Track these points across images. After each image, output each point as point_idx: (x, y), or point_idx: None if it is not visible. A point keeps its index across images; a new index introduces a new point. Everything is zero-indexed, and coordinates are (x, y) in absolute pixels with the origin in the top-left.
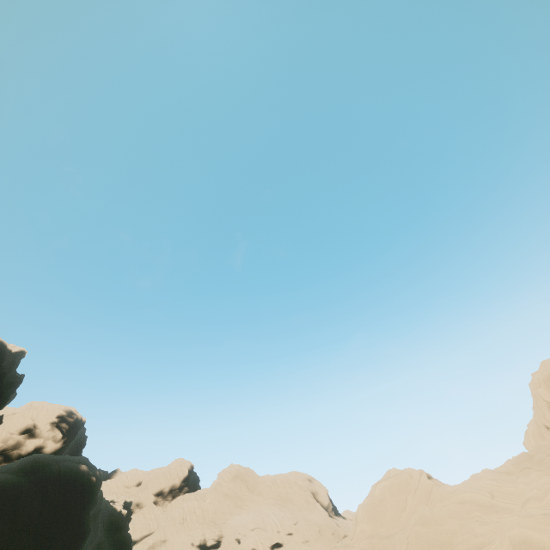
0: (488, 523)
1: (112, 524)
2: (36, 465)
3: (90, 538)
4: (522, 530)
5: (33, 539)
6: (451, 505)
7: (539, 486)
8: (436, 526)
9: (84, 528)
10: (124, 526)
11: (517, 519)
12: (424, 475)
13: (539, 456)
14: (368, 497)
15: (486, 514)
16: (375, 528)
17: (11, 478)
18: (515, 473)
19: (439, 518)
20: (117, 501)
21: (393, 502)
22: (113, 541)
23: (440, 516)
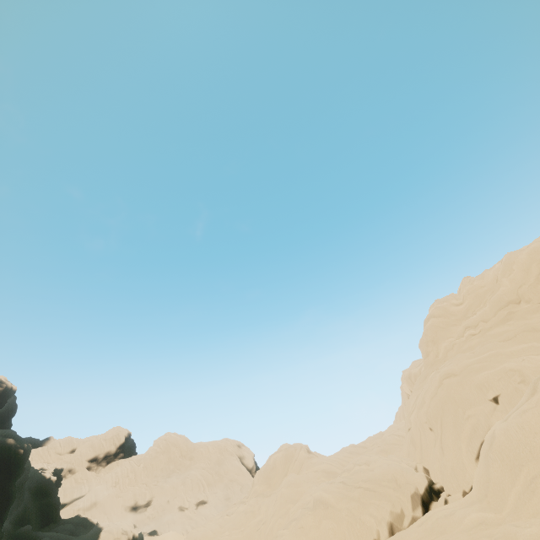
0: None
1: (40, 490)
2: None
3: (16, 504)
4: (321, 493)
5: None
6: (310, 473)
7: (355, 462)
8: (295, 488)
9: (9, 496)
10: (52, 491)
11: (324, 485)
12: (302, 450)
13: (385, 436)
14: (264, 465)
15: (329, 479)
16: (264, 489)
17: None
18: (367, 448)
19: (299, 482)
20: (47, 469)
21: (280, 469)
22: (41, 506)
23: (300, 481)
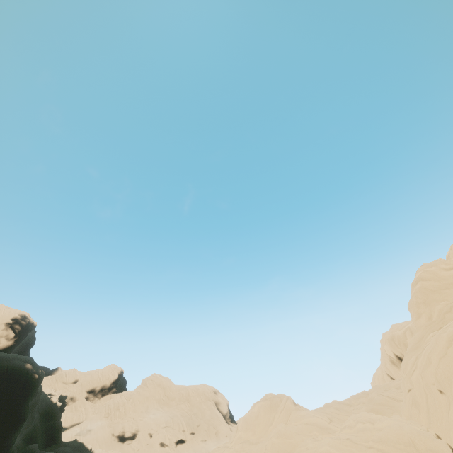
0: (319, 441)
1: (47, 413)
2: None
3: (27, 423)
4: (328, 448)
5: None
6: (300, 425)
7: (355, 419)
8: (286, 439)
9: (22, 415)
10: (57, 415)
11: (329, 440)
12: (289, 401)
13: (372, 395)
14: (248, 412)
15: (321, 434)
16: (249, 436)
17: None
18: (353, 406)
19: (290, 434)
20: (54, 394)
21: (265, 418)
22: (46, 427)
23: (290, 432)
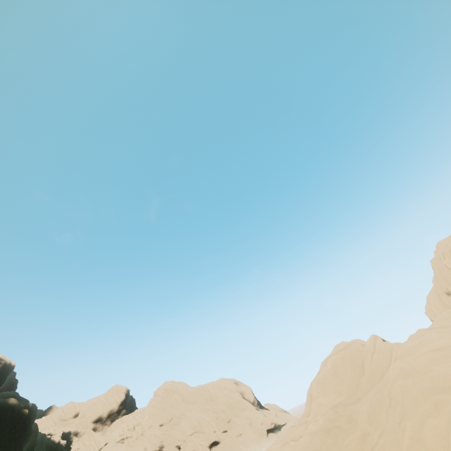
0: None
1: None
2: None
3: None
4: None
5: None
6: (426, 355)
7: None
8: (421, 375)
9: None
10: None
11: None
12: (379, 339)
13: None
14: (319, 373)
15: None
16: (333, 399)
17: None
18: None
19: (421, 368)
20: (54, 433)
21: (347, 371)
22: None
23: (421, 366)
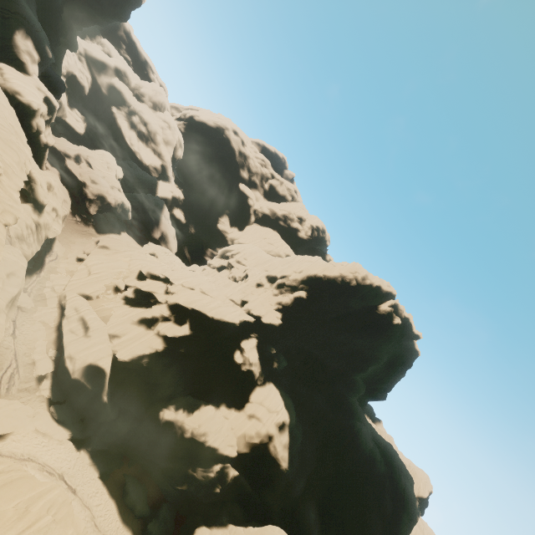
0: None
1: None
2: (392, 461)
3: None
4: None
5: (382, 531)
6: None
7: None
8: None
9: None
10: None
11: None
12: None
13: None
14: None
15: None
16: None
17: (382, 462)
18: None
19: None
20: None
21: None
22: None
23: None
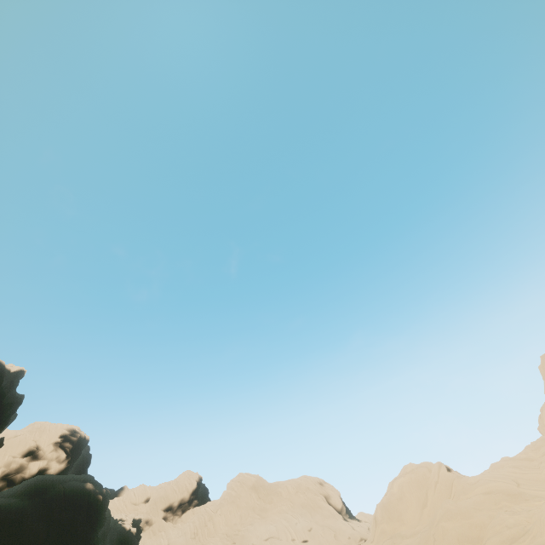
0: (519, 513)
1: (121, 544)
2: (40, 487)
3: None
4: None
5: None
6: (476, 497)
7: None
8: (463, 520)
9: None
10: None
11: None
12: (443, 468)
13: None
14: (386, 495)
15: (515, 503)
16: (396, 528)
17: (14, 502)
18: (536, 459)
19: (465, 511)
20: (125, 519)
21: (412, 498)
22: None
23: (466, 509)
